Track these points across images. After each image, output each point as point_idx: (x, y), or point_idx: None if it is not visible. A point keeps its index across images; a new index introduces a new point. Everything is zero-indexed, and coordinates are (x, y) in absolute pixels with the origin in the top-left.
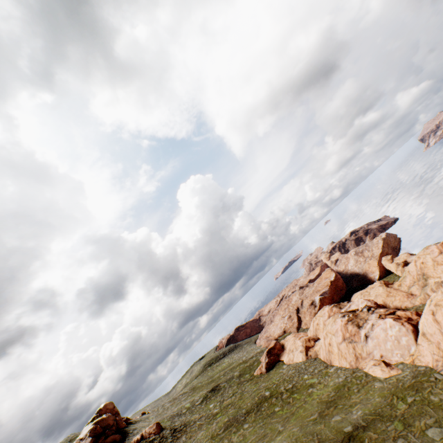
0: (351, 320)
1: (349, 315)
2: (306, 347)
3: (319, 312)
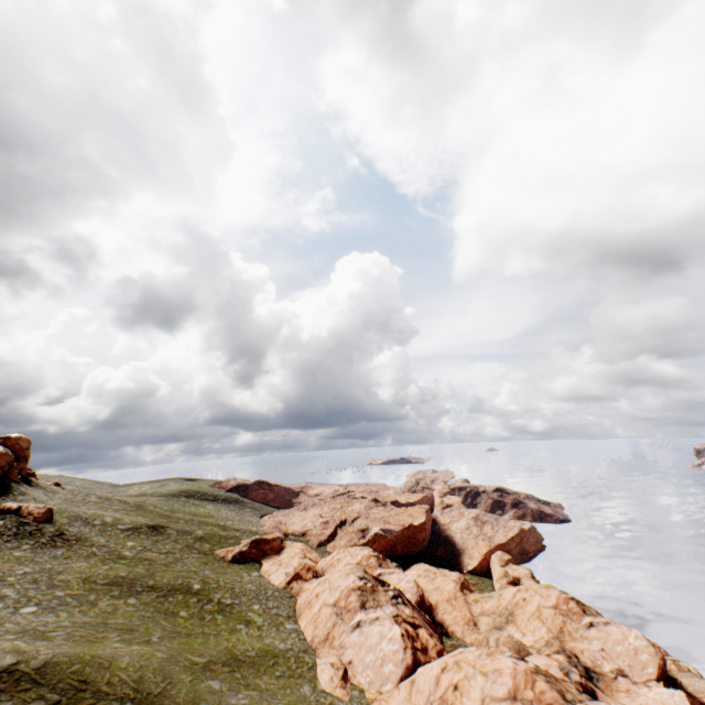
0: (363, 591)
1: (368, 583)
2: (297, 573)
3: (355, 548)
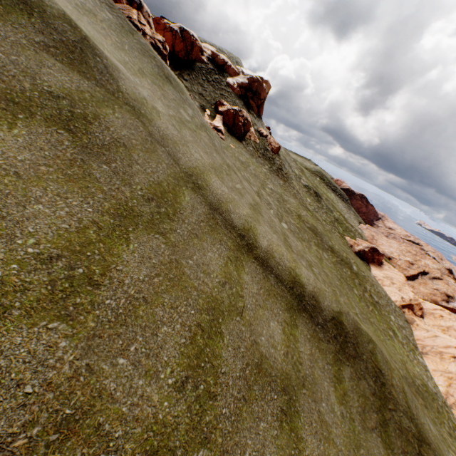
0: None
1: None
2: (411, 305)
3: None
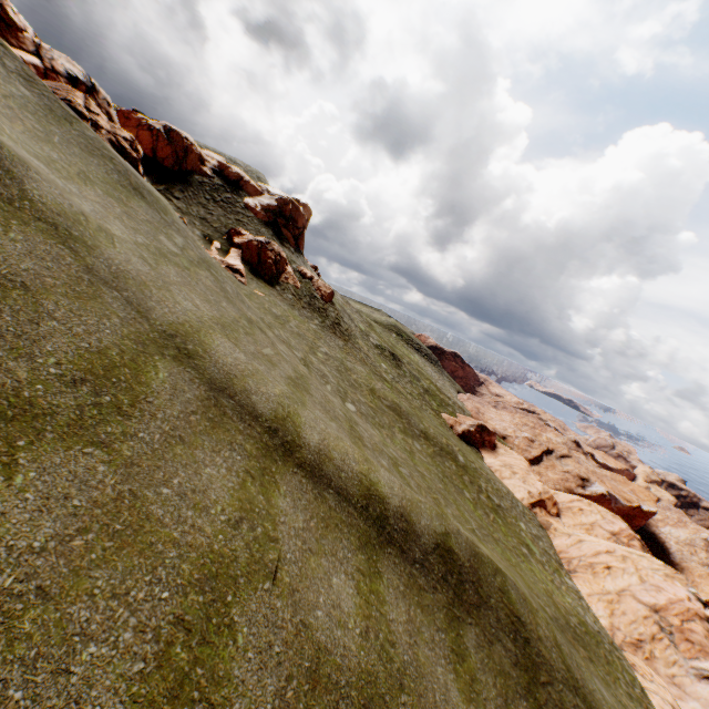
0: None
1: None
2: (543, 501)
3: (603, 508)
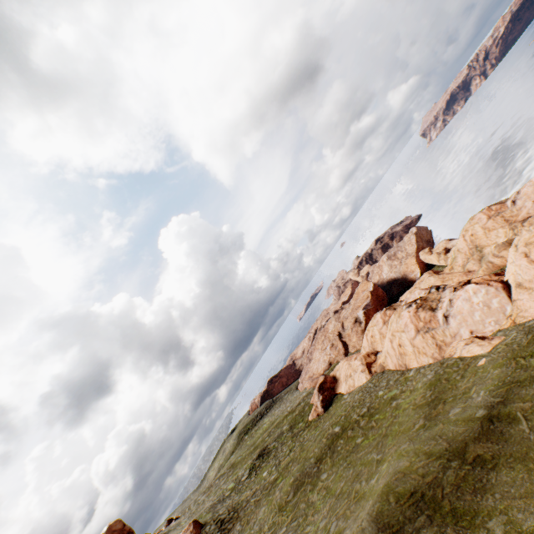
0: (422, 306)
1: (417, 301)
2: (367, 364)
3: (370, 323)
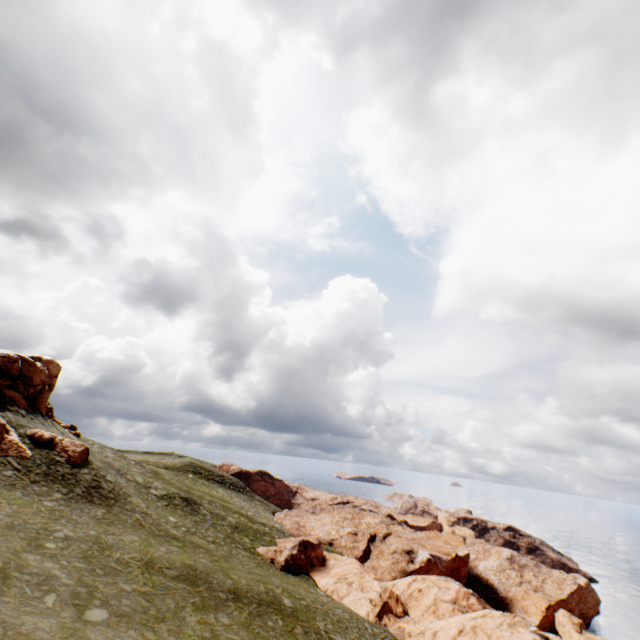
0: None
1: None
2: (387, 604)
3: (435, 576)
